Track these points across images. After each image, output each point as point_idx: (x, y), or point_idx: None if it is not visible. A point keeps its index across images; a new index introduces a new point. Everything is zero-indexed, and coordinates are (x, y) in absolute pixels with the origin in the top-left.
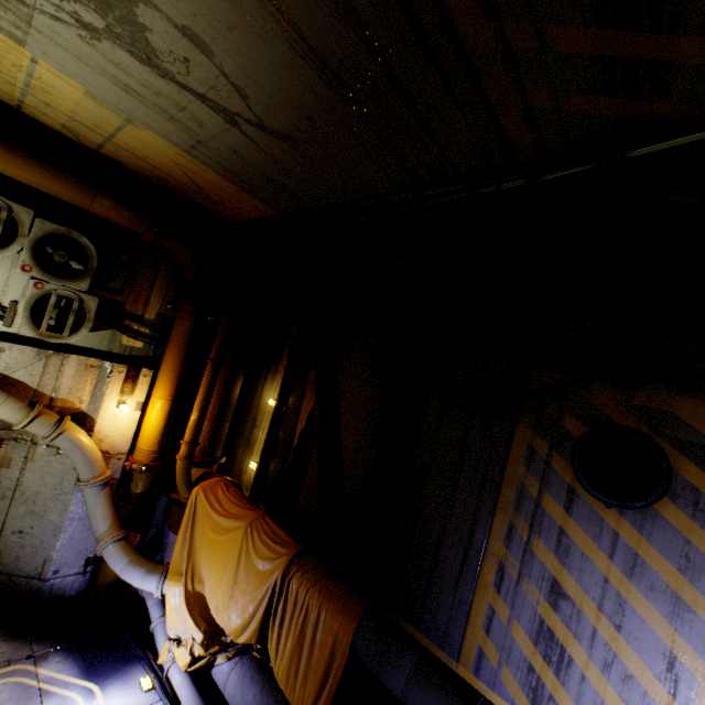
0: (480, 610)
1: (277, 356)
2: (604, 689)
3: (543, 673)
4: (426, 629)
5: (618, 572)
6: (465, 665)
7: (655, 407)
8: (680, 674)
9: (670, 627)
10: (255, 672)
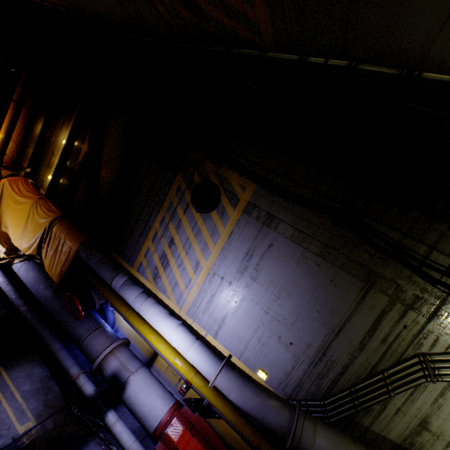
0: (145, 249)
1: (71, 113)
2: (177, 273)
3: (160, 269)
4: (123, 256)
5: (193, 235)
6: (134, 268)
7: (225, 175)
8: (199, 267)
9: (201, 253)
10: (35, 267)
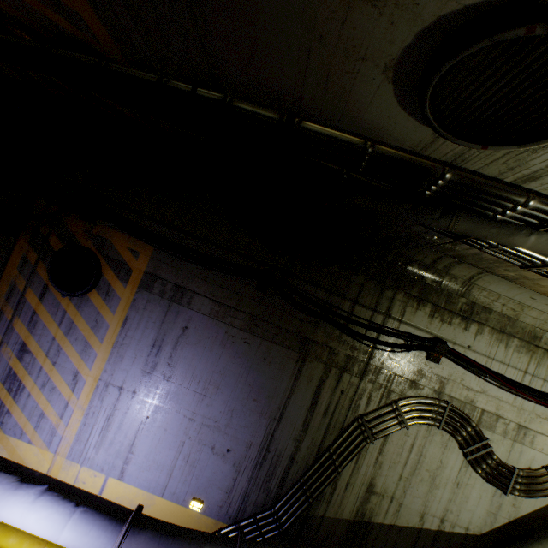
0: None
1: None
2: (40, 398)
3: (6, 399)
4: None
5: (62, 333)
6: None
7: (104, 236)
8: (79, 380)
9: (80, 358)
10: None
